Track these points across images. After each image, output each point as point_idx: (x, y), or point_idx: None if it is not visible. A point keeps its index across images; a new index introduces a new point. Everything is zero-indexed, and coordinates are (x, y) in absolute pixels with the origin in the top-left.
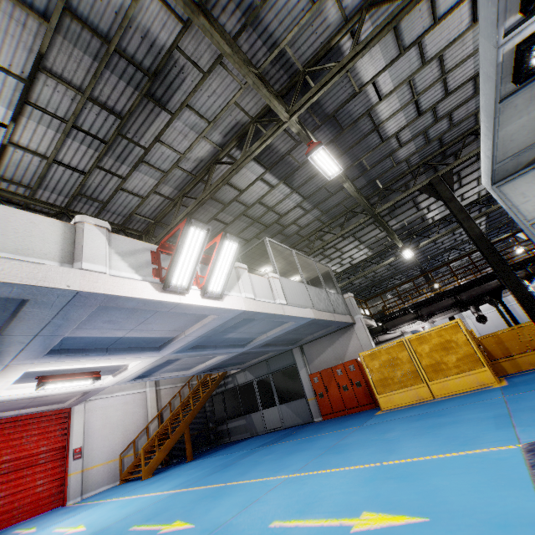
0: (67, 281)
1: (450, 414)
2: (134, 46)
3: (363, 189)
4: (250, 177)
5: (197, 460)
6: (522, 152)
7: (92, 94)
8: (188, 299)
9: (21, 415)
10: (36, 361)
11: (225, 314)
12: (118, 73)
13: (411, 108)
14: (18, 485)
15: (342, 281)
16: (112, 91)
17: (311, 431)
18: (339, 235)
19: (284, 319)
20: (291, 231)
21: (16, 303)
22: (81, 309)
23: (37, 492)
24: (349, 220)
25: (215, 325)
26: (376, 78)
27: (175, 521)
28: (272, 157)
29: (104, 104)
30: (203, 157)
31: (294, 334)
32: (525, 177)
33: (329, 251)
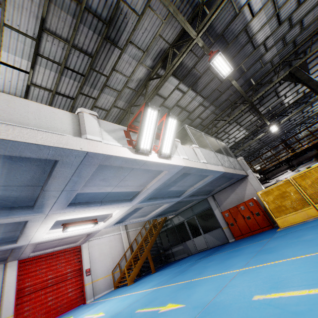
0: (80, 145)
1: None
2: (95, 4)
3: (241, 87)
4: (170, 88)
5: (159, 271)
6: None
7: (73, 43)
8: (151, 158)
9: (54, 251)
10: (62, 211)
11: (172, 170)
12: (87, 26)
13: (274, 20)
14: (58, 292)
15: (229, 154)
16: (85, 39)
17: (232, 246)
18: (229, 120)
19: (206, 173)
20: (196, 123)
21: (50, 166)
22: (88, 168)
23: (69, 296)
24: (233, 110)
25: (165, 179)
26: (250, 1)
27: (167, 304)
28: (183, 72)
29: (81, 49)
30: (141, 78)
31: (209, 187)
32: None
33: (221, 134)
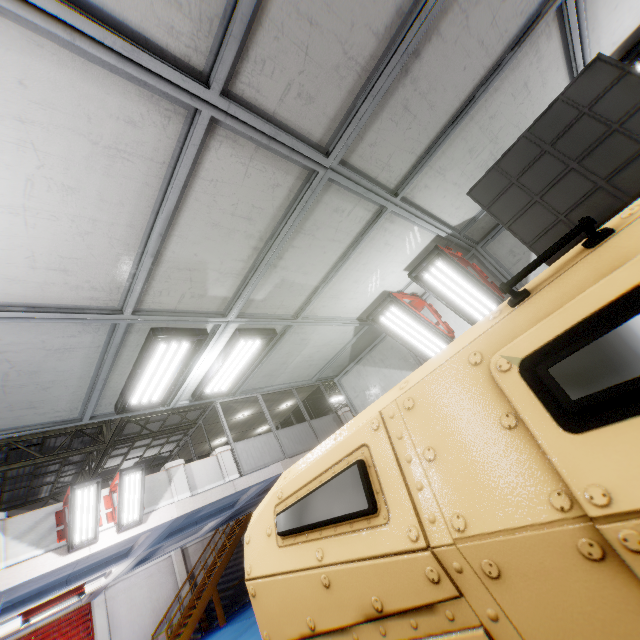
0: None
1: None
2: None
3: None
4: None
5: (226, 625)
6: (325, 369)
7: None
8: (100, 545)
9: (39, 627)
10: None
11: (158, 527)
12: None
13: None
14: None
15: None
16: None
17: None
18: None
19: (243, 490)
20: None
21: None
22: None
23: None
24: None
25: (161, 531)
26: None
27: None
28: None
29: None
30: None
31: None
32: (353, 372)
33: None
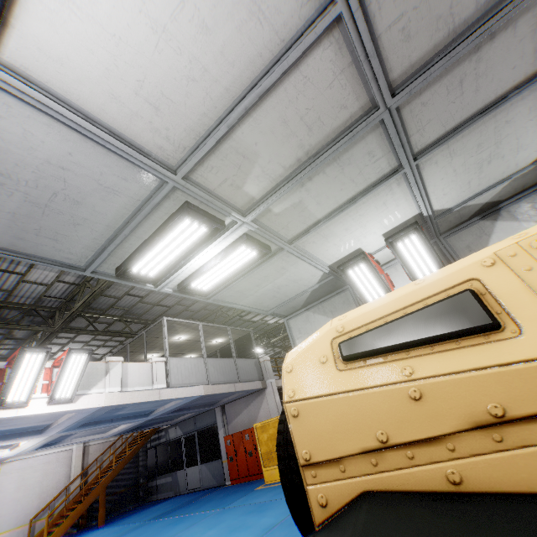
0: None
1: (267, 510)
2: None
3: None
4: None
5: (104, 526)
6: (283, 305)
7: None
8: (29, 410)
9: None
10: None
11: (84, 411)
12: None
13: None
14: None
15: None
16: None
17: (200, 503)
18: None
19: (165, 401)
20: None
21: None
22: None
23: None
24: None
25: (83, 416)
26: None
27: None
28: None
29: None
30: None
31: (204, 400)
32: (303, 316)
33: None
